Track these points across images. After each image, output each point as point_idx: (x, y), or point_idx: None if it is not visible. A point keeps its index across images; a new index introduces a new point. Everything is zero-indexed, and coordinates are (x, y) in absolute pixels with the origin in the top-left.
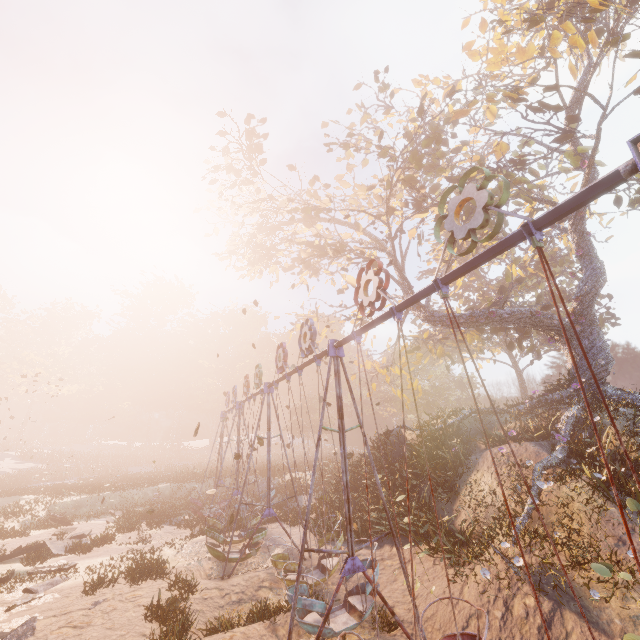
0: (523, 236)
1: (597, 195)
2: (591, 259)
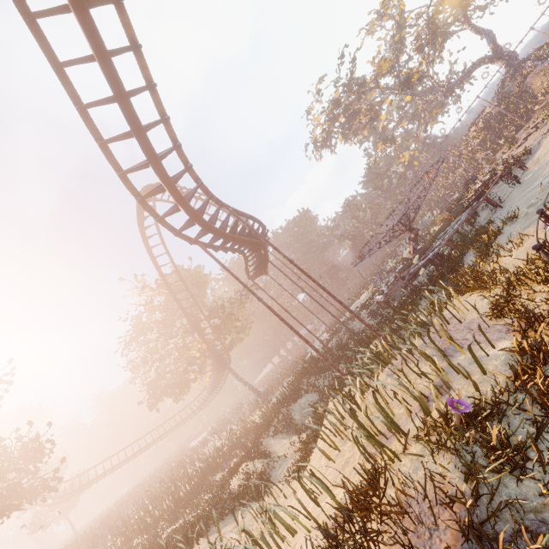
0: None
1: None
2: (483, 30)
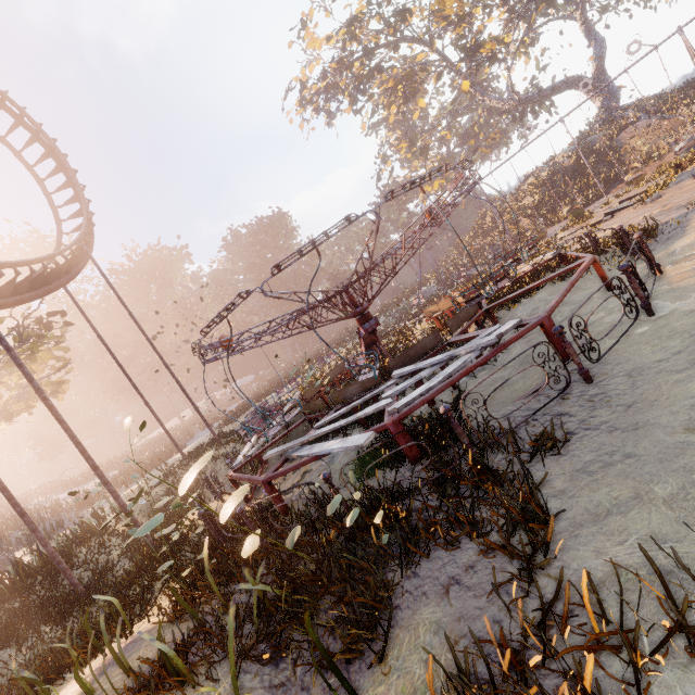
0: None
1: None
2: (596, 33)
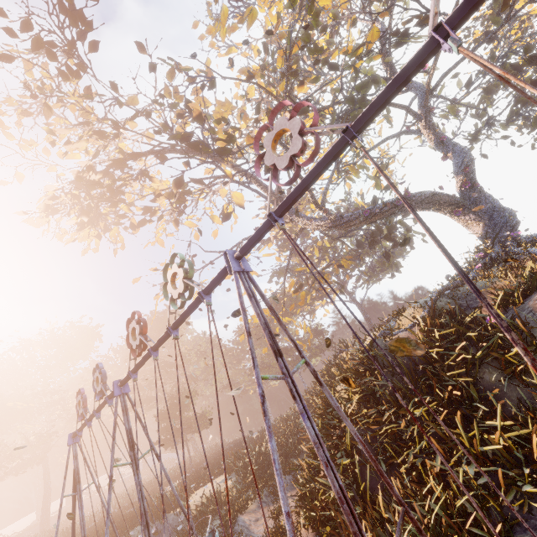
0: None
1: None
2: (453, 143)
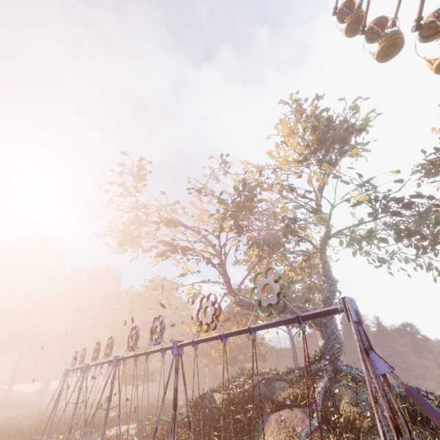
0: (296, 321)
1: (329, 315)
2: (330, 277)
